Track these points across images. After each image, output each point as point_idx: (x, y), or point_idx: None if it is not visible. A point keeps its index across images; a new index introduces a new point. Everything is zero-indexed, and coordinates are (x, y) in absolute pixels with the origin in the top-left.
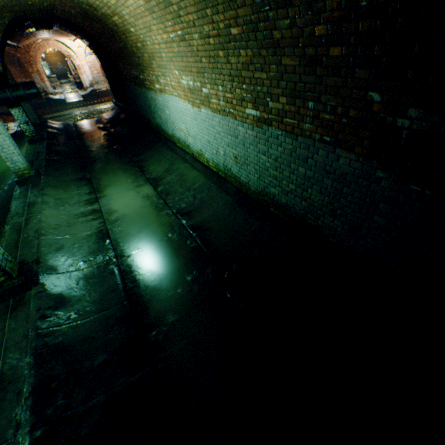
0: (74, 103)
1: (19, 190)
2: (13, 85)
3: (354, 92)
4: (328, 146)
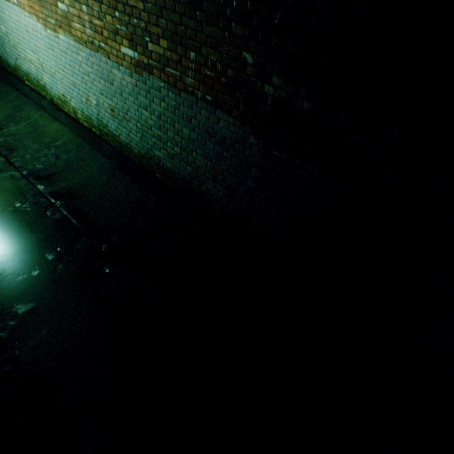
0: None
1: None
2: None
3: (231, 49)
4: (210, 106)
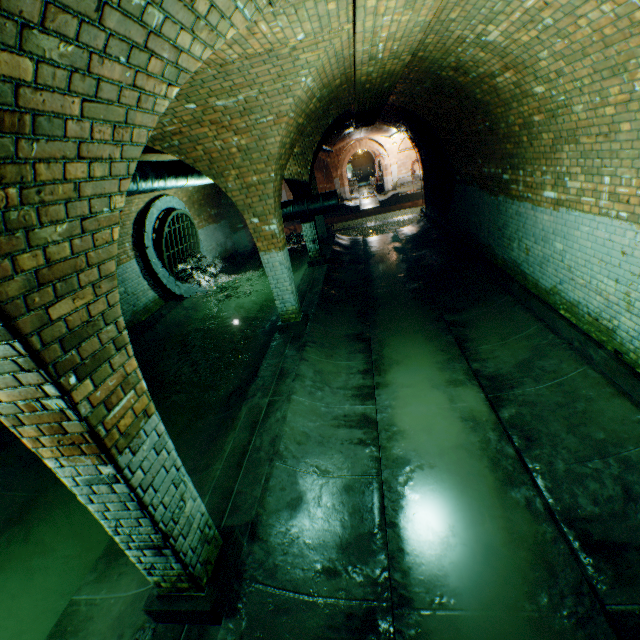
0: (367, 210)
1: (277, 340)
2: (313, 196)
3: None
4: None
